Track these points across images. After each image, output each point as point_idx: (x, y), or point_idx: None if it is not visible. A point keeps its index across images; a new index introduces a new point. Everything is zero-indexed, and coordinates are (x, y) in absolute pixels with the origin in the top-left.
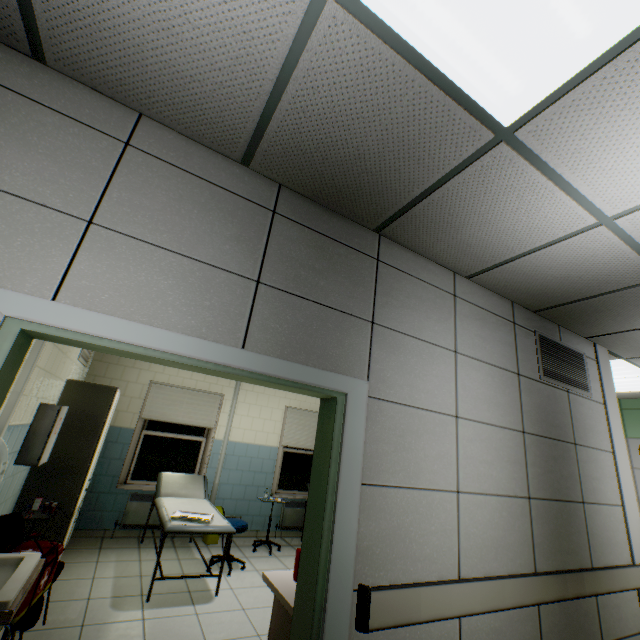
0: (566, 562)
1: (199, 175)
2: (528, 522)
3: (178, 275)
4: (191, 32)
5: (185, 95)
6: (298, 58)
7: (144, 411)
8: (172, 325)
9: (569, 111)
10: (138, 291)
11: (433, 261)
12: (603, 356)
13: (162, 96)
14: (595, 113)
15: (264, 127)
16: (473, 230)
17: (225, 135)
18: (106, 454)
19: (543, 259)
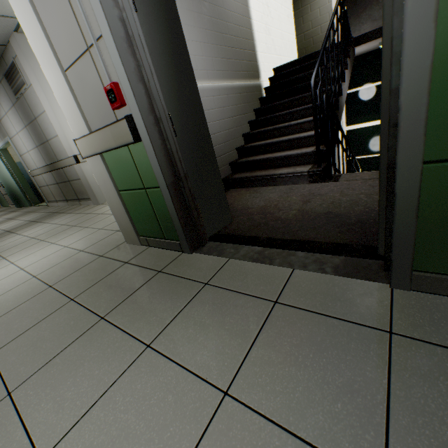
0: (52, 162)
1: None
2: (41, 154)
3: None
4: None
5: None
6: None
7: None
8: (0, 142)
9: None
10: None
11: None
12: (15, 45)
13: None
14: None
15: None
16: None
17: None
18: None
19: None
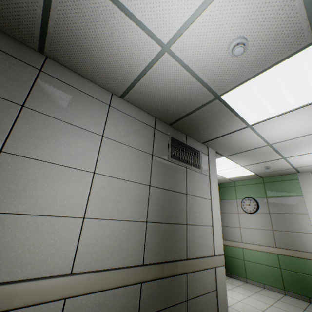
0: (169, 257)
1: None
2: (143, 235)
3: None
4: None
5: None
6: None
7: None
8: None
9: None
10: None
11: (95, 83)
12: (212, 153)
13: None
14: None
15: None
16: (99, 54)
17: None
18: None
19: (151, 82)
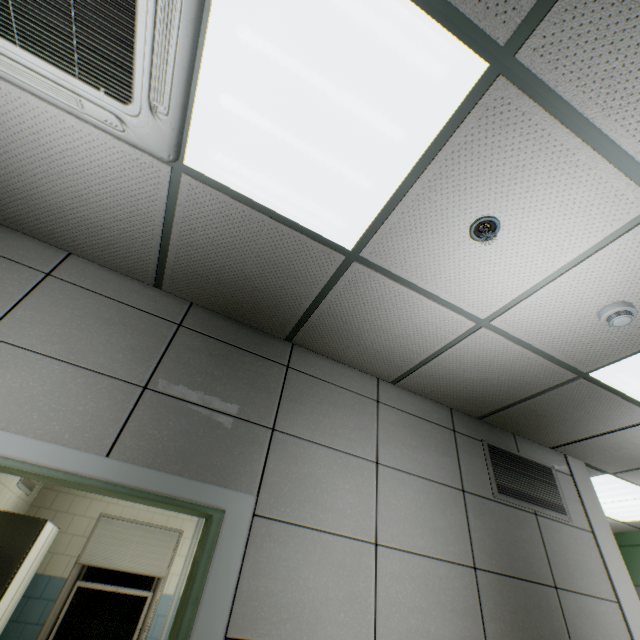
0: None
1: (111, 296)
2: None
3: (58, 381)
4: (95, 198)
5: (100, 238)
6: (175, 210)
7: (84, 553)
8: (32, 430)
9: (392, 236)
10: (7, 396)
11: (353, 367)
12: (579, 470)
13: (83, 240)
14: (413, 237)
15: (166, 258)
16: (372, 336)
17: (137, 265)
18: (23, 615)
19: (451, 361)
